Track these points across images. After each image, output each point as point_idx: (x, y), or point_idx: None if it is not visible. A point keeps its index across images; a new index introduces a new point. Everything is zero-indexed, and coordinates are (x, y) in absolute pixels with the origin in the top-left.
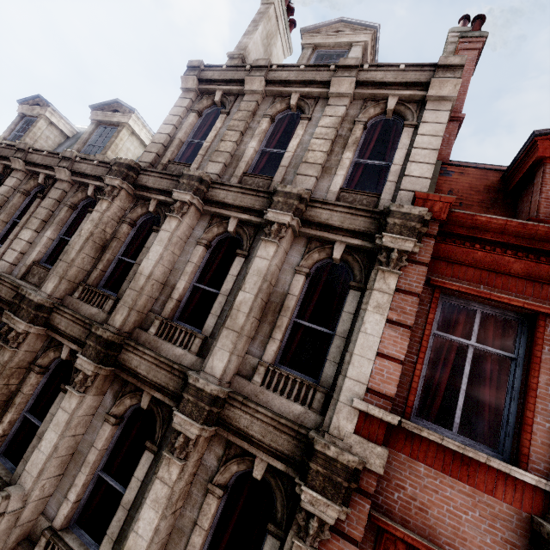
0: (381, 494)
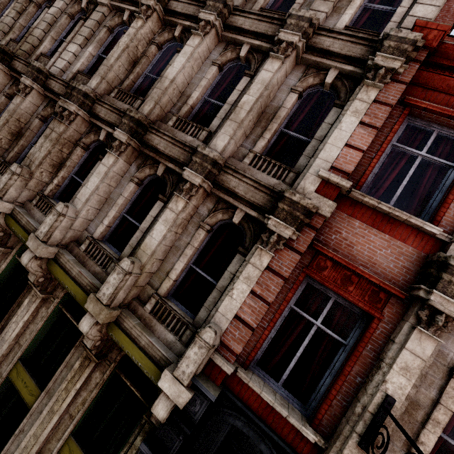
0: (322, 235)
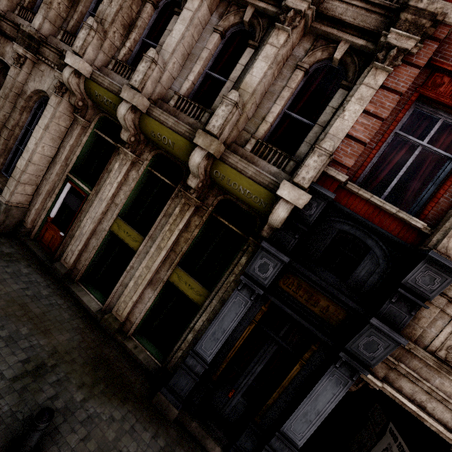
0: (440, 53)
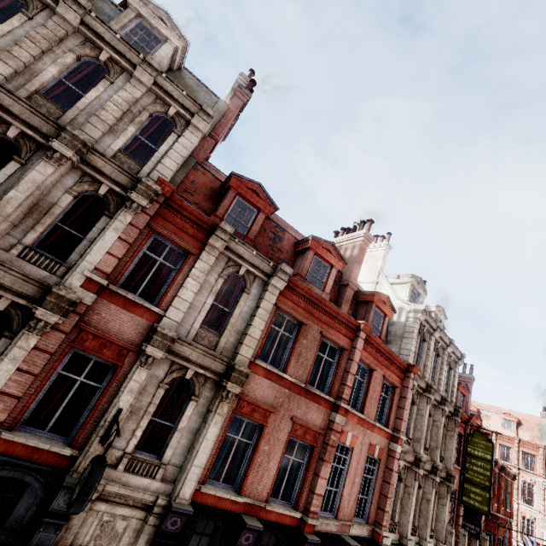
0: (87, 316)
